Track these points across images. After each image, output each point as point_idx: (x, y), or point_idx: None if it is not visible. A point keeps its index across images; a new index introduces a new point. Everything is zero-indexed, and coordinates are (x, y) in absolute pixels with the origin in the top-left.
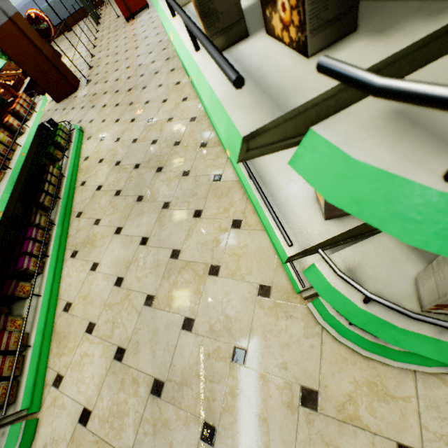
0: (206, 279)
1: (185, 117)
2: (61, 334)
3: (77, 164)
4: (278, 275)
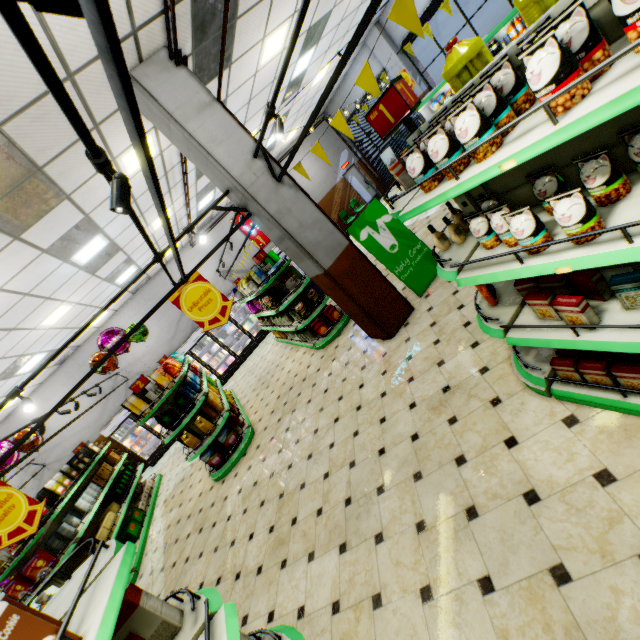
0: None
1: None
2: (639, 434)
3: None
4: None
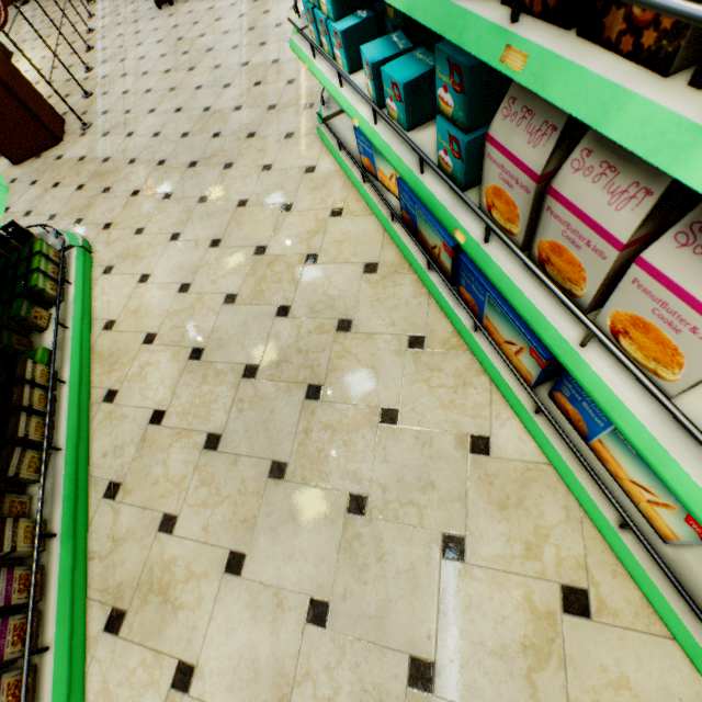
0: None
1: (350, 260)
2: None
3: (87, 340)
4: None
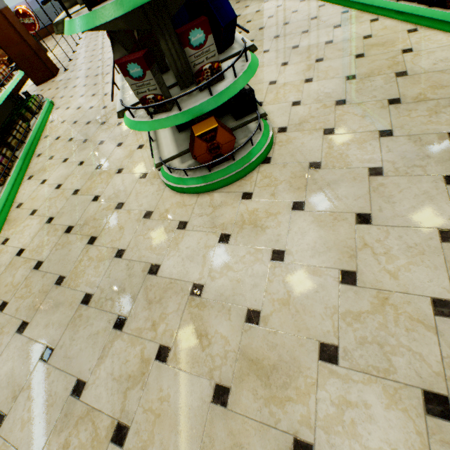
0: (113, 176)
1: None
2: (13, 219)
3: (44, 125)
4: (154, 167)
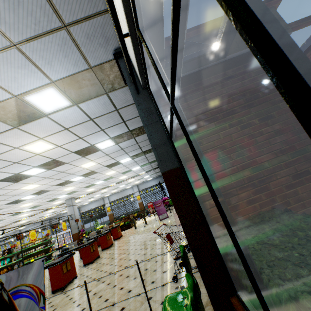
0: None
1: None
2: None
3: None
4: None
